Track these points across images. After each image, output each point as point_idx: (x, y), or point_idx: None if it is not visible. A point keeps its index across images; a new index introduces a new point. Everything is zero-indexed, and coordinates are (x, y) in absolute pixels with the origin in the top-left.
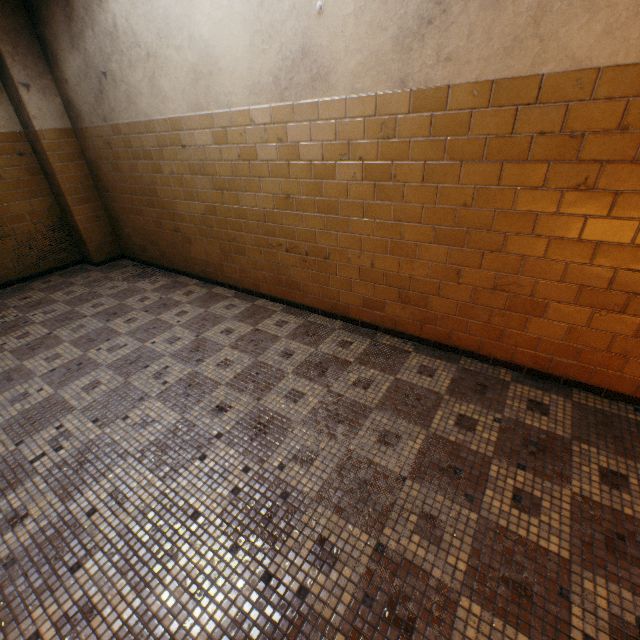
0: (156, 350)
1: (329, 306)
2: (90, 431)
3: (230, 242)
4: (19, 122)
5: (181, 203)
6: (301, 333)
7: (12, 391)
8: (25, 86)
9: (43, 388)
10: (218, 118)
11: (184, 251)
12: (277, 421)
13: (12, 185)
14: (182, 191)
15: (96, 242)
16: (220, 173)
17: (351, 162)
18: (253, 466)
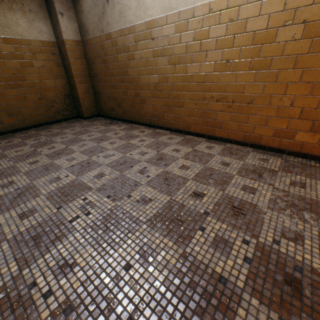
0: (134, 158)
1: (242, 137)
2: (106, 203)
3: (173, 99)
4: (54, 36)
5: (143, 77)
6: (227, 153)
7: (49, 176)
8: (61, 14)
9: (68, 175)
10: (183, 14)
11: (138, 108)
12: (248, 206)
13: (47, 70)
14: (145, 69)
15: (86, 105)
16: (176, 53)
17: (293, 25)
18: (249, 239)
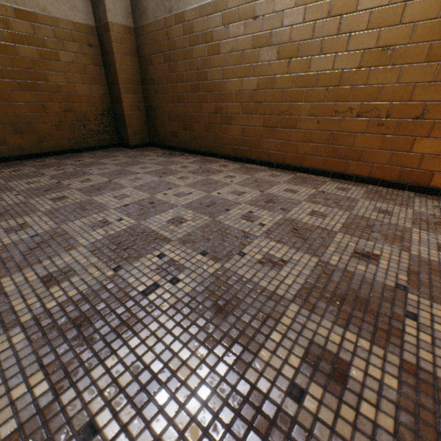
0: (226, 199)
1: (397, 175)
2: (204, 264)
3: (279, 115)
4: (93, 18)
5: (231, 82)
6: (376, 197)
7: (88, 218)
8: None
9: (121, 218)
10: None
11: (218, 132)
12: None
13: (79, 69)
14: (236, 68)
15: (134, 128)
16: (293, 39)
17: None
18: None
